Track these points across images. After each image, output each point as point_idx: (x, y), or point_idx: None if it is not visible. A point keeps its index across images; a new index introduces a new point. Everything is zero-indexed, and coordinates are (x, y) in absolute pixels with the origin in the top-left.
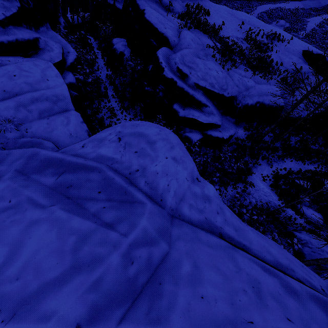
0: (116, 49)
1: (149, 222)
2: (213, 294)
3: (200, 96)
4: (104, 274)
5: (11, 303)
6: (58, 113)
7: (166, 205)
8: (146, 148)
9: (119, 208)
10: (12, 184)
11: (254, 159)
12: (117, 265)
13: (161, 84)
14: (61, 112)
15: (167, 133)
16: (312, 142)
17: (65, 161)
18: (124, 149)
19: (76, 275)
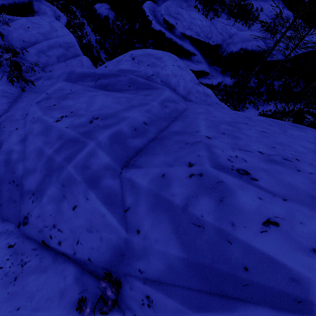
0: (100, 14)
1: (171, 94)
2: (221, 117)
3: (187, 45)
4: (151, 108)
5: (102, 116)
6: (71, 58)
7: (179, 93)
8: (156, 62)
9: (147, 91)
10: (67, 83)
11: (242, 103)
12: (157, 106)
13: (150, 38)
14: (74, 57)
15: (169, 53)
16: (294, 85)
17: (97, 73)
18: (138, 64)
19: (134, 108)
